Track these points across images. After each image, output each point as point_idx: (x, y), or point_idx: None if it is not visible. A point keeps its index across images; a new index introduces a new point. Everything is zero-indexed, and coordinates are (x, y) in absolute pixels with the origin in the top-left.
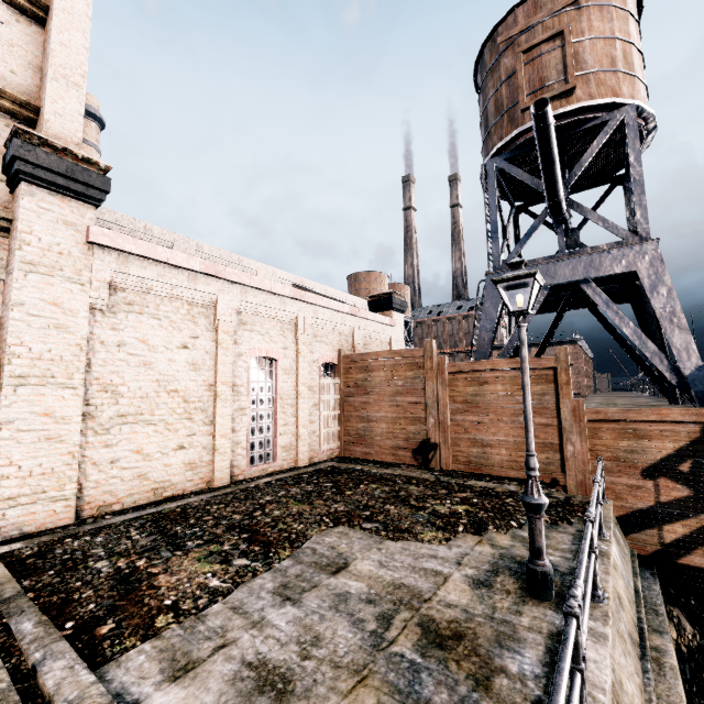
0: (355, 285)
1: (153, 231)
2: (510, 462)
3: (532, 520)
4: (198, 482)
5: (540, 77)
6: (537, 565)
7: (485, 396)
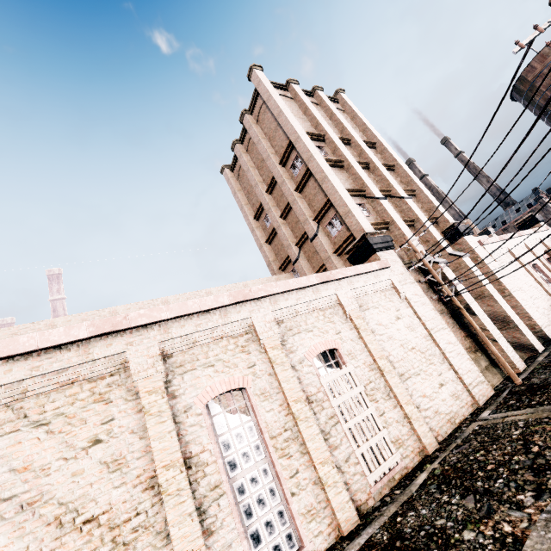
0: None
1: None
2: None
3: None
4: None
5: None
6: None
7: None
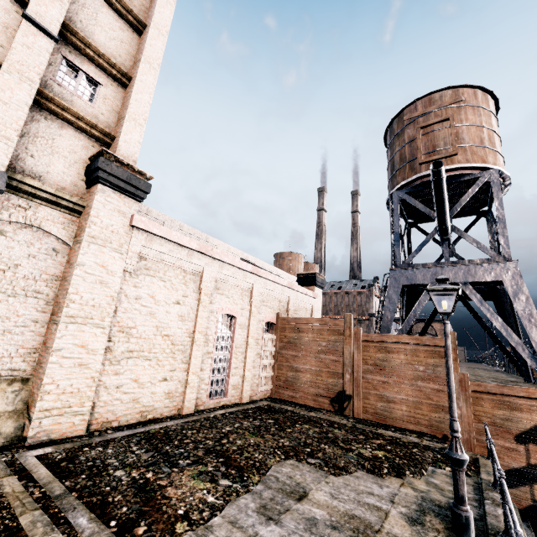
0: (280, 261)
1: (152, 213)
2: (410, 417)
3: (457, 472)
4: (172, 408)
5: (433, 144)
6: (461, 510)
7: (391, 362)
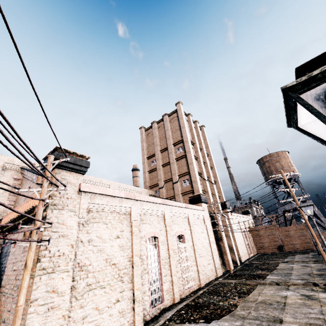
0: None
1: None
2: (301, 247)
3: (316, 246)
4: (248, 256)
5: (276, 169)
6: (318, 251)
7: (290, 234)
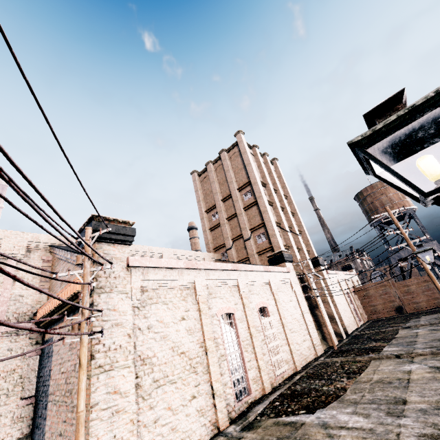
0: None
1: None
2: (427, 305)
3: None
4: (356, 325)
5: (382, 204)
6: None
7: (411, 289)
